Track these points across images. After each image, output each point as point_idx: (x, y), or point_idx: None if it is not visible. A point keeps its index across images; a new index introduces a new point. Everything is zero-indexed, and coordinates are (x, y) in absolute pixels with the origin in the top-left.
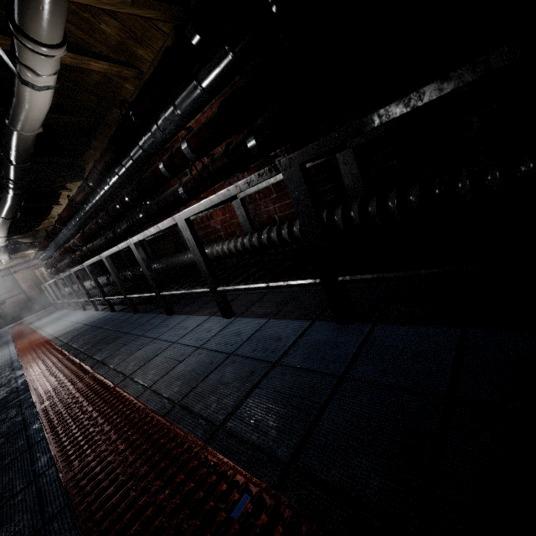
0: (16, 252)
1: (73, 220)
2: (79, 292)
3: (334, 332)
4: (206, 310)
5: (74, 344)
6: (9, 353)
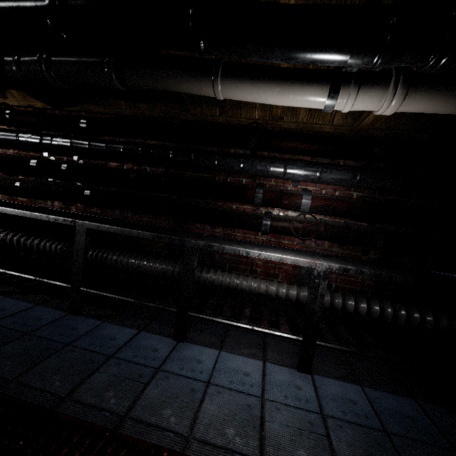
0: None
1: None
2: None
3: (455, 418)
4: (240, 348)
5: None
6: None
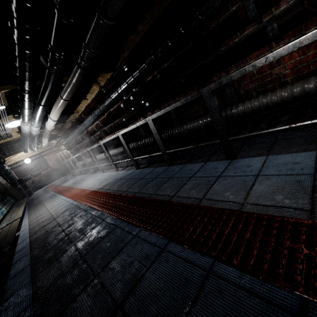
0: (48, 140)
1: (101, 106)
2: (89, 164)
3: None
4: (288, 149)
5: (131, 190)
6: (65, 201)
